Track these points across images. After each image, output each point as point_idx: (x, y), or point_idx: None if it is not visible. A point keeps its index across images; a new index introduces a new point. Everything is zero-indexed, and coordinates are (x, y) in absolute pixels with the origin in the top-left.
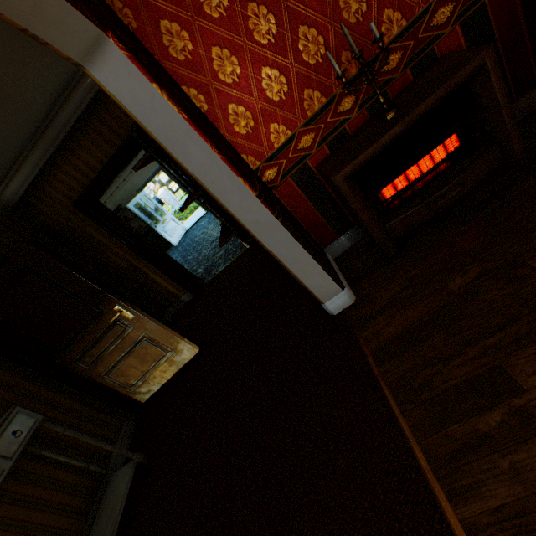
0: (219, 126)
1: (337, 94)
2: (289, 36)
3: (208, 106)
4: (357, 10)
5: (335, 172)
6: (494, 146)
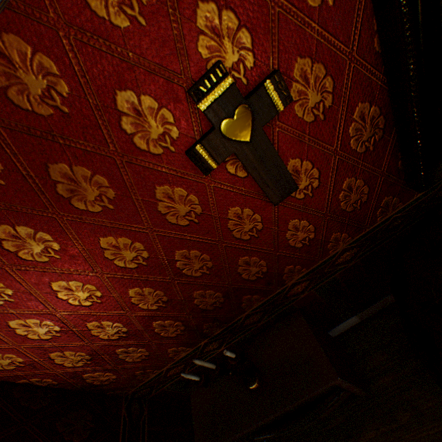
0: (76, 387)
1: (203, 343)
2: (143, 329)
3: (58, 381)
4: (214, 302)
5: (201, 439)
6: (344, 391)
